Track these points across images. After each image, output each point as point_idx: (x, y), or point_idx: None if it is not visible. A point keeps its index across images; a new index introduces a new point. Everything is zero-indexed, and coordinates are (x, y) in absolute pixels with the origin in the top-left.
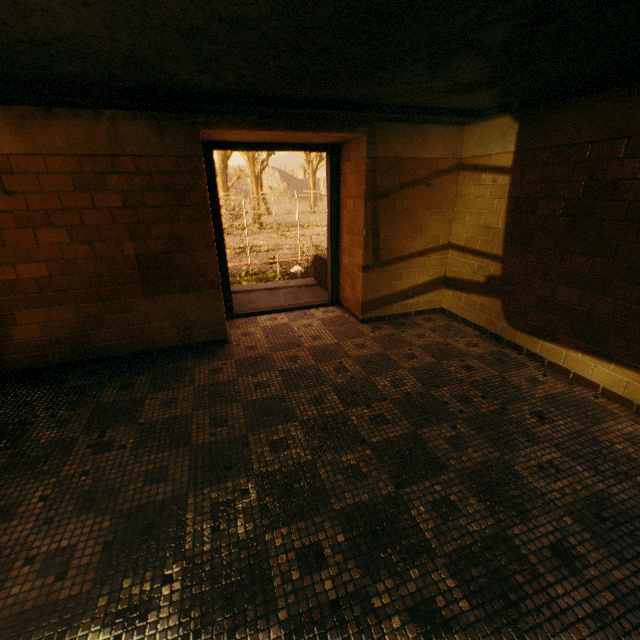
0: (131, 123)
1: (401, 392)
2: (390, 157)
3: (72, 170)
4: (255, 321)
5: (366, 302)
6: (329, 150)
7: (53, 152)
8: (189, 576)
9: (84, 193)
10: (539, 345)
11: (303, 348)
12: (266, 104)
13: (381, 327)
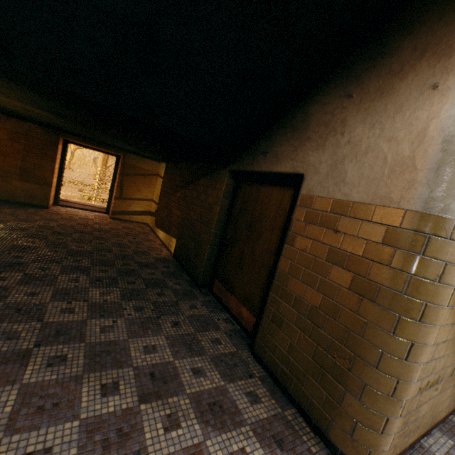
0: (37, 128)
1: (100, 228)
2: (131, 164)
3: (9, 134)
4: (66, 208)
5: (114, 211)
6: (116, 156)
7: (5, 128)
8: (6, 226)
9: (11, 142)
10: (157, 230)
11: (78, 216)
12: (83, 137)
13: (117, 221)
